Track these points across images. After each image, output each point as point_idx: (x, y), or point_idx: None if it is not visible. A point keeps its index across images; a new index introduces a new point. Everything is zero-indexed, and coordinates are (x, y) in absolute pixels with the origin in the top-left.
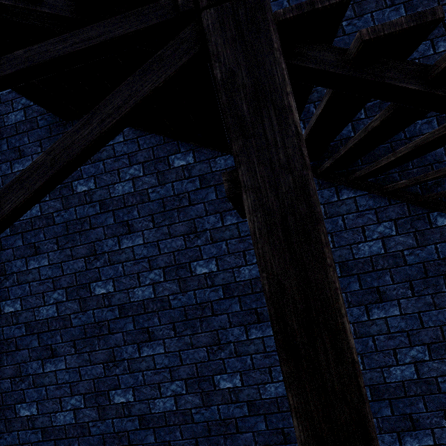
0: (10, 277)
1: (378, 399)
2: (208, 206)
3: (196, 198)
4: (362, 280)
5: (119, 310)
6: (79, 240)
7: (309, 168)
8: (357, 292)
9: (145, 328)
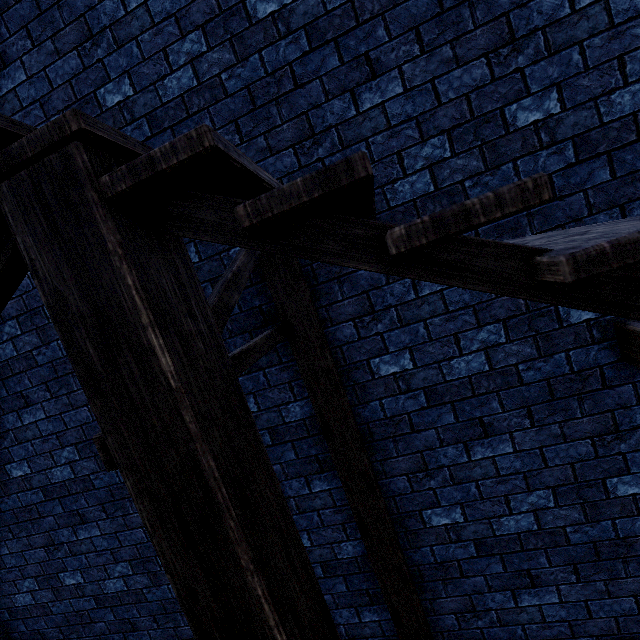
0: (6, 435)
1: (486, 555)
2: (231, 324)
3: None
4: (458, 410)
5: None
6: (75, 384)
7: (198, 440)
8: (452, 426)
9: None
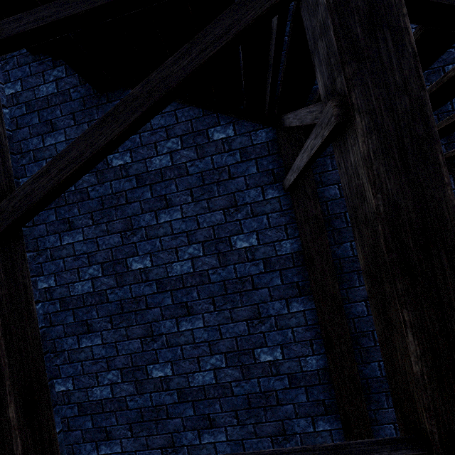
0: (43, 252)
1: None
2: (249, 180)
3: (236, 172)
4: None
5: (157, 285)
6: (115, 215)
7: (426, 90)
8: None
9: (183, 303)
